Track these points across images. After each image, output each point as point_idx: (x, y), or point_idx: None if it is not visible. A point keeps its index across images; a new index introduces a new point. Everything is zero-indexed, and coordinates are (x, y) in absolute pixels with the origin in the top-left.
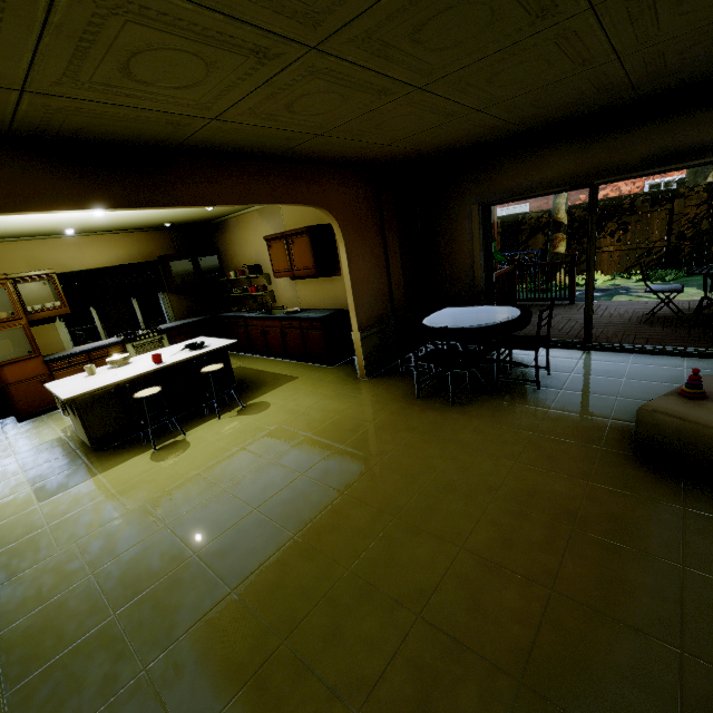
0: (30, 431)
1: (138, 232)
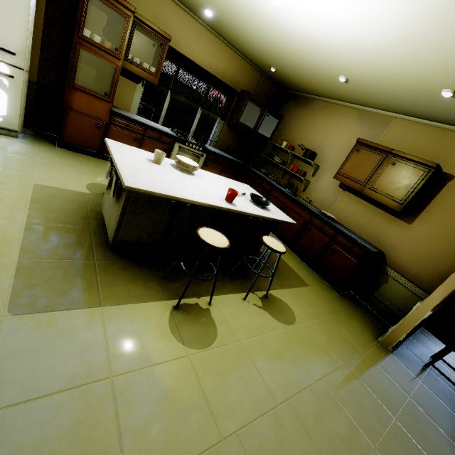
0: (61, 163)
1: (243, 59)
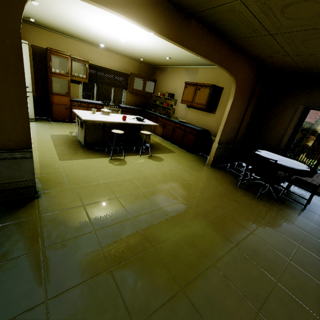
0: (56, 127)
1: (127, 58)
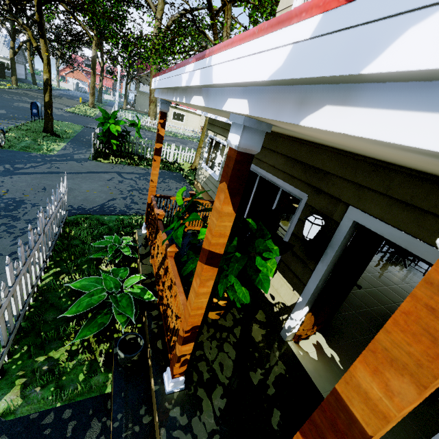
0: None
1: None
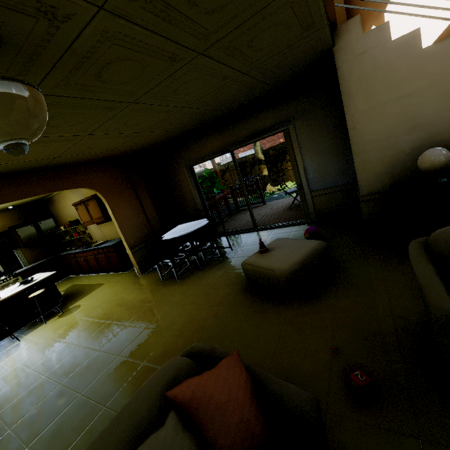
0: None
1: None
